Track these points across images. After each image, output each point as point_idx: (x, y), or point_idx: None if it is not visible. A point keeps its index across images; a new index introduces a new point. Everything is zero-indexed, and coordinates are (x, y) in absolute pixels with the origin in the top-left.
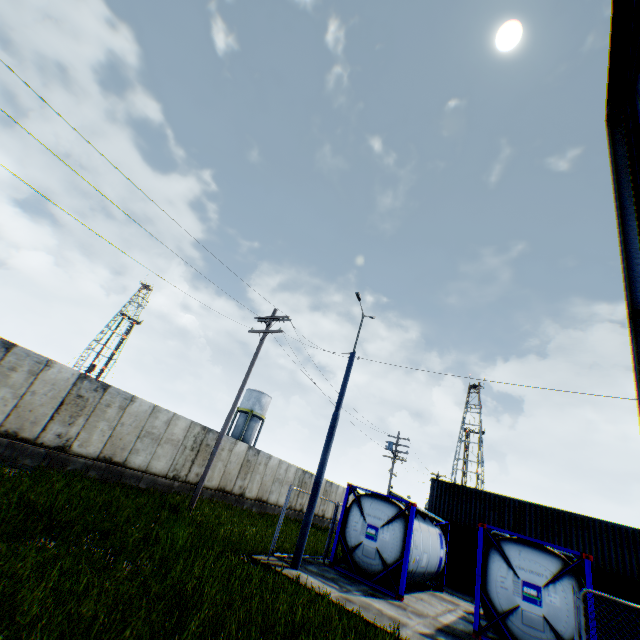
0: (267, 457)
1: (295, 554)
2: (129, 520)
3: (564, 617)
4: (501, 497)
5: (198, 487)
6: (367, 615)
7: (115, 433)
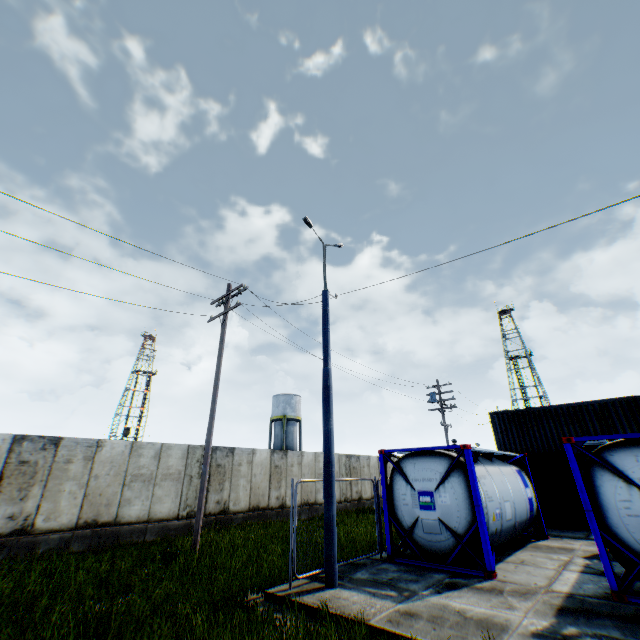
0: (298, 455)
1: (326, 568)
2: (46, 612)
3: None
4: (575, 406)
5: (196, 520)
6: (439, 637)
7: (90, 490)
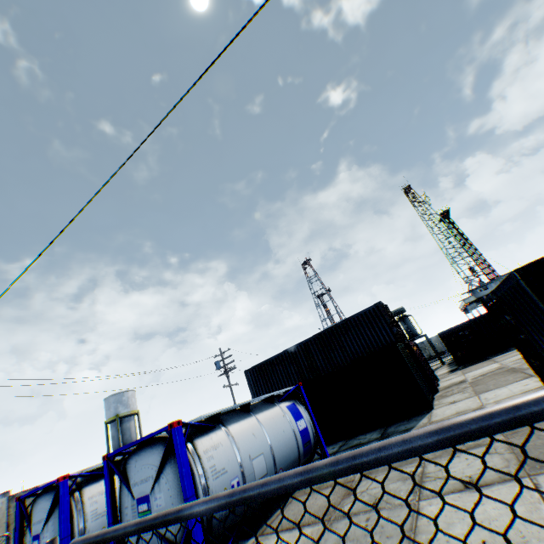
0: None
1: None
2: None
3: None
4: (292, 349)
5: None
6: None
7: None
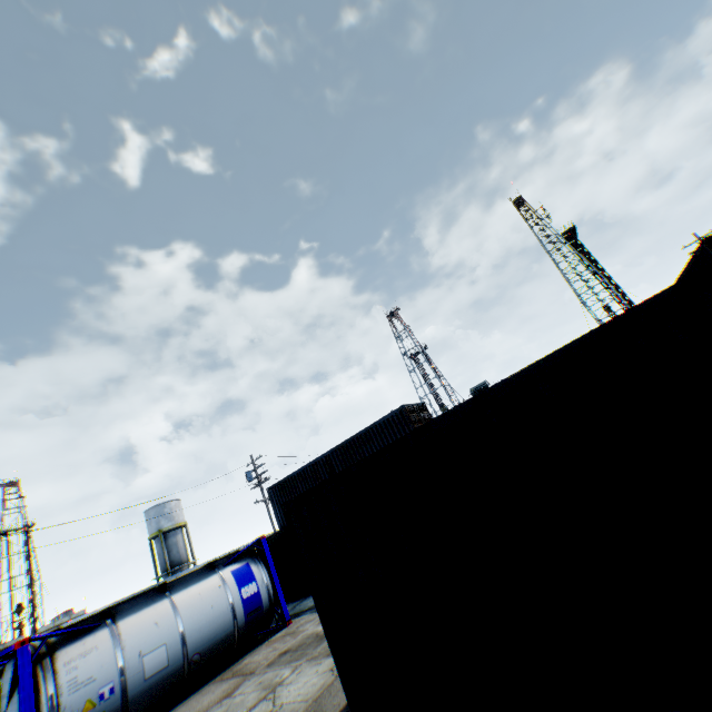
0: None
1: None
2: None
3: None
4: (313, 464)
5: None
6: None
7: None
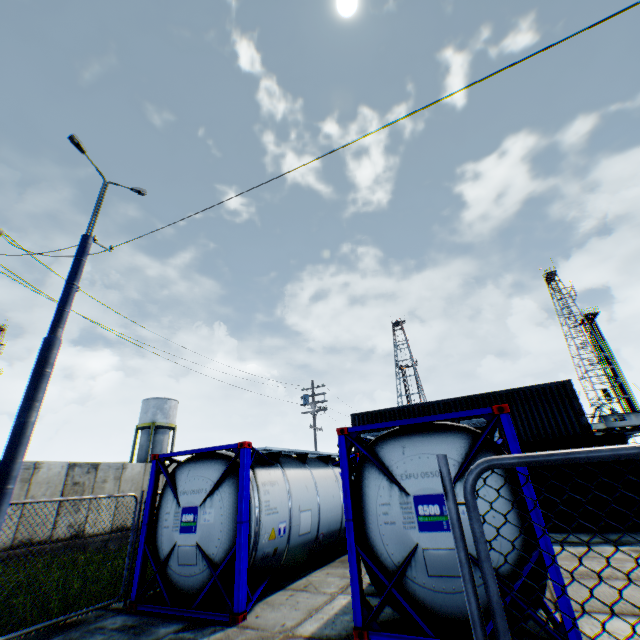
0: (118, 468)
1: None
2: None
3: (492, 533)
4: (425, 405)
5: None
6: None
7: None
